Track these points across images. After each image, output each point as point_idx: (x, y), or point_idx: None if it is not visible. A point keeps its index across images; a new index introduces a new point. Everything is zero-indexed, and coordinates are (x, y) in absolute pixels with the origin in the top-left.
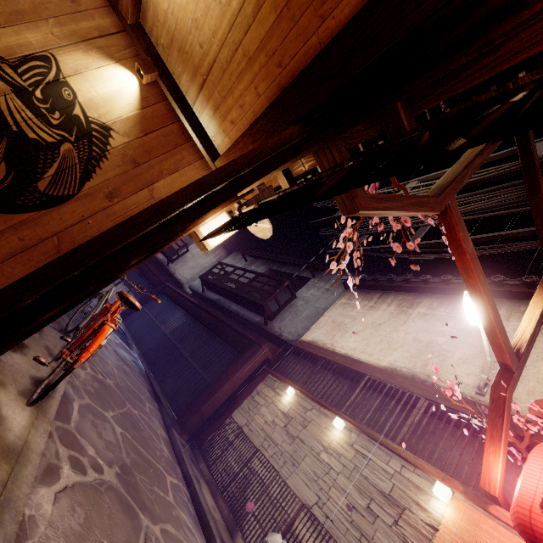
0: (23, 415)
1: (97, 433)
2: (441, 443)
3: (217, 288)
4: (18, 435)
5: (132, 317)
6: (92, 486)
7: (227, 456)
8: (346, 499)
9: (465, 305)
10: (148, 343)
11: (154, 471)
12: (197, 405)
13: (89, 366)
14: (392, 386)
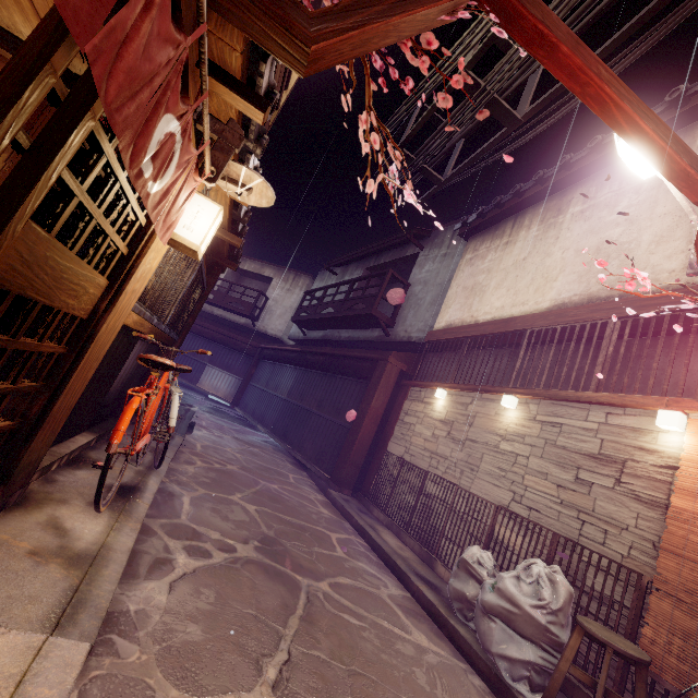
0: (97, 522)
1: (222, 517)
2: (654, 363)
3: (316, 322)
4: (91, 542)
5: (245, 399)
6: (222, 566)
7: (398, 492)
8: (547, 481)
9: (623, 155)
10: (270, 417)
11: (311, 534)
12: (344, 456)
13: (199, 460)
14: (564, 326)
